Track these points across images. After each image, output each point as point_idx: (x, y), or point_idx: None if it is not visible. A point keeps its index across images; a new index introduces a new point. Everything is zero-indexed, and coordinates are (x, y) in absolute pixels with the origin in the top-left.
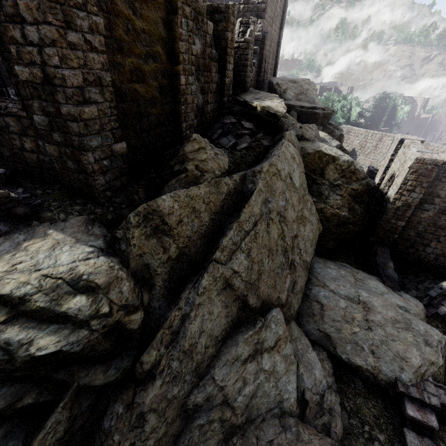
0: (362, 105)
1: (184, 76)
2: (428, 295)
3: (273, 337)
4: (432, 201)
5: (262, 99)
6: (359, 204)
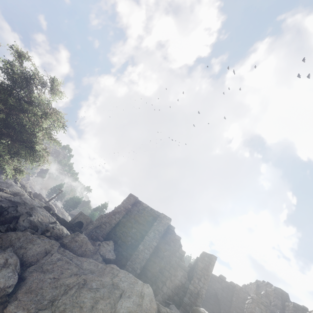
0: None
1: (142, 246)
2: None
3: (3, 275)
4: None
5: None
6: None
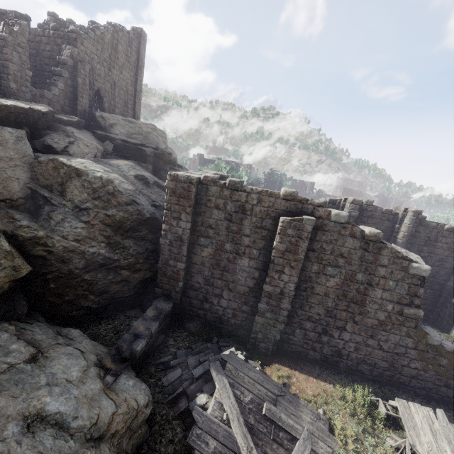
0: (251, 176)
1: None
2: (193, 375)
3: None
4: (207, 233)
5: (11, 100)
6: (135, 241)
